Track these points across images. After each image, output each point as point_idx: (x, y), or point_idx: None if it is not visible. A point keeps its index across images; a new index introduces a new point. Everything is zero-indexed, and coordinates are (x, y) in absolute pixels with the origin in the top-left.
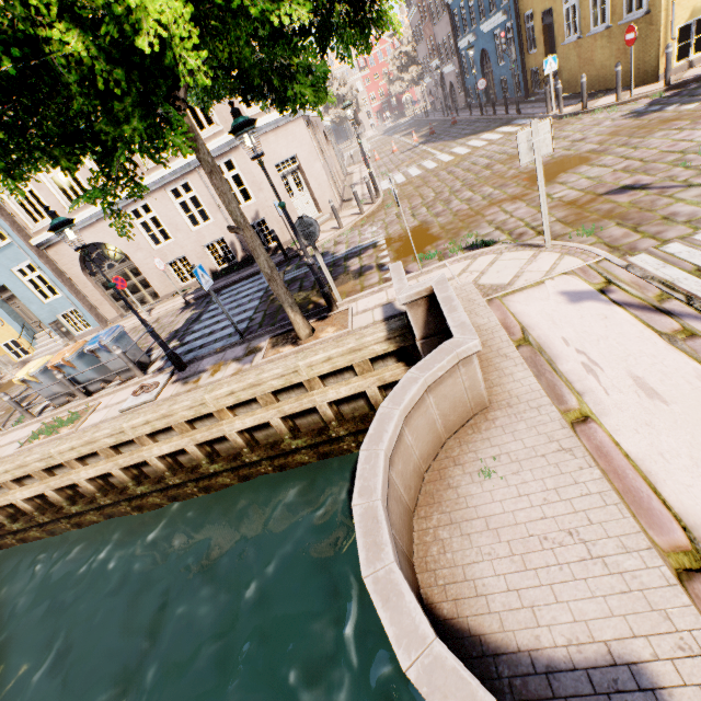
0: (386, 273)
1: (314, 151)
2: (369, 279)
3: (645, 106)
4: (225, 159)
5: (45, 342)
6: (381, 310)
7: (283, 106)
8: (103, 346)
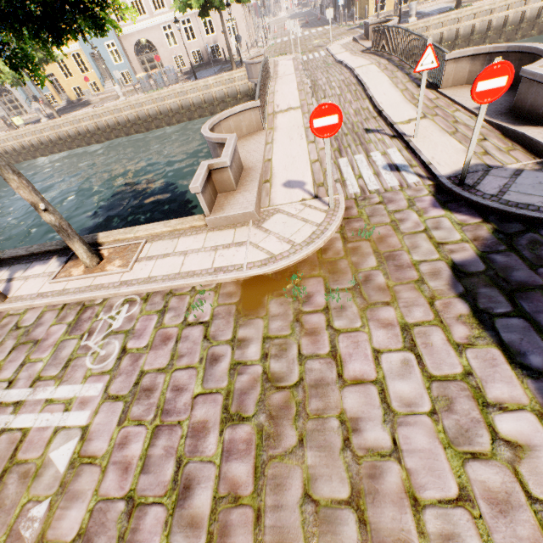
0: None
1: (243, 17)
2: None
3: (355, 27)
4: None
5: (110, 86)
6: None
7: (237, 1)
8: (170, 70)
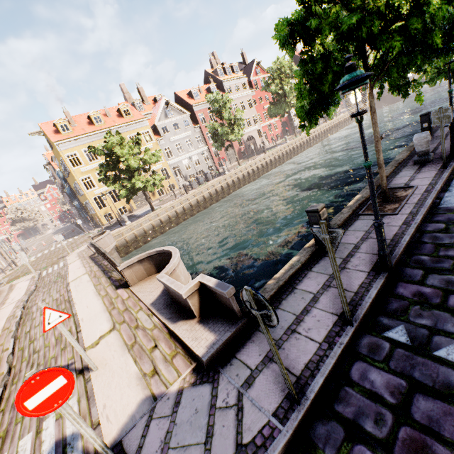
0: None
1: None
2: None
3: None
4: None
5: None
6: None
7: None
8: None
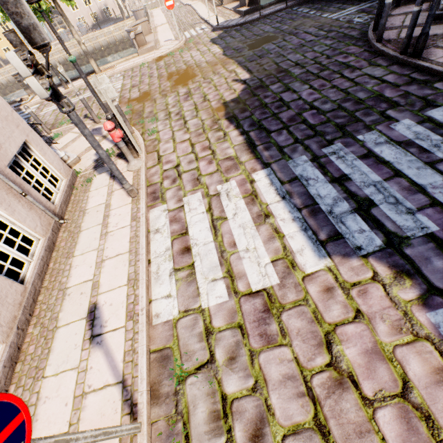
0: None
1: None
2: None
3: None
4: None
5: None
6: None
7: None
8: (81, 24)
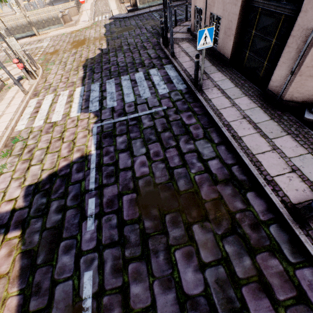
0: None
1: None
2: None
3: None
4: None
5: (6, 9)
6: None
7: None
8: (40, 1)
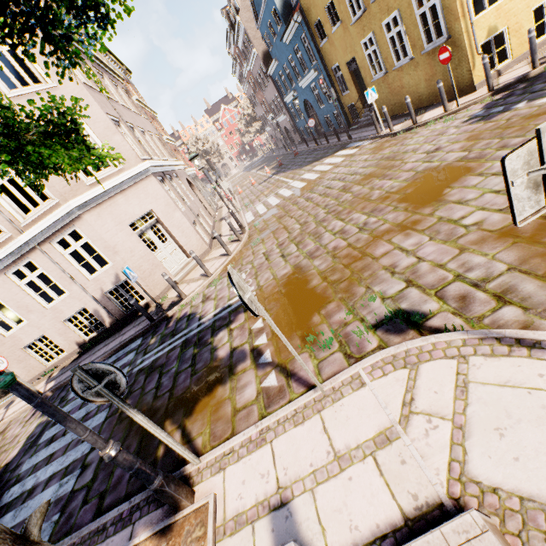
0: (265, 374)
1: (172, 202)
2: (243, 388)
3: (483, 110)
4: (68, 230)
5: None
6: (270, 534)
7: None
8: None
